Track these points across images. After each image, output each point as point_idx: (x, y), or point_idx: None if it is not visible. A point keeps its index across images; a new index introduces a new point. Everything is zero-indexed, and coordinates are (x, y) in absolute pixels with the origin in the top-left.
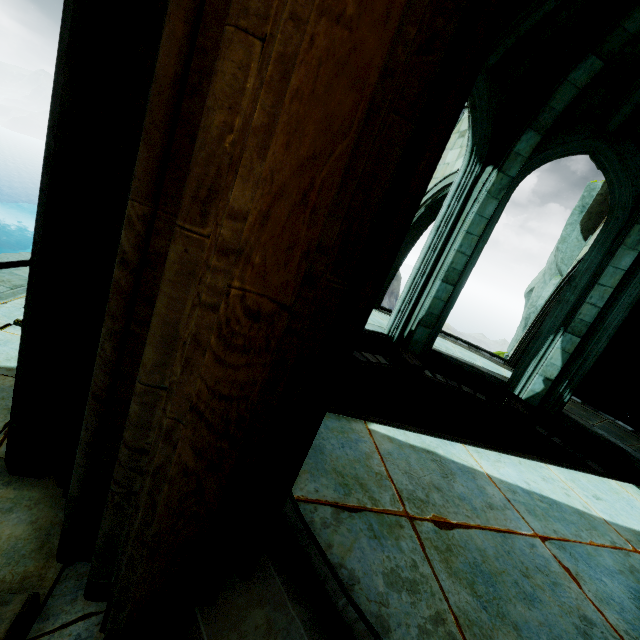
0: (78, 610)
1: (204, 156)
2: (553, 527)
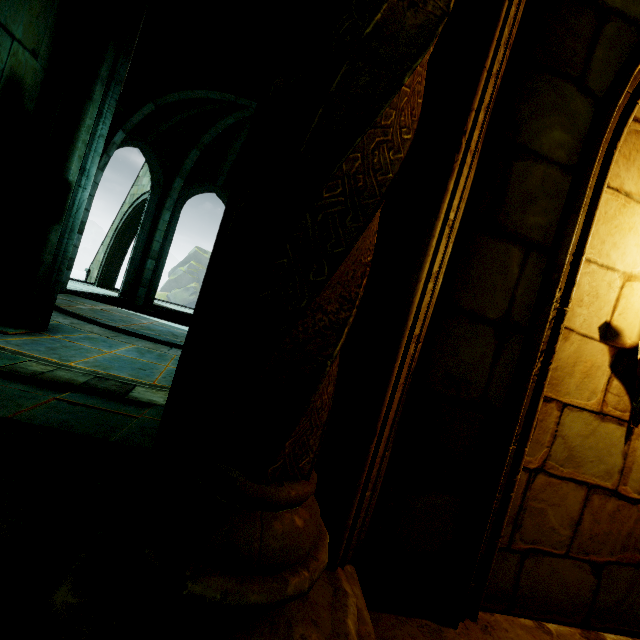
0: None
1: None
2: (165, 326)
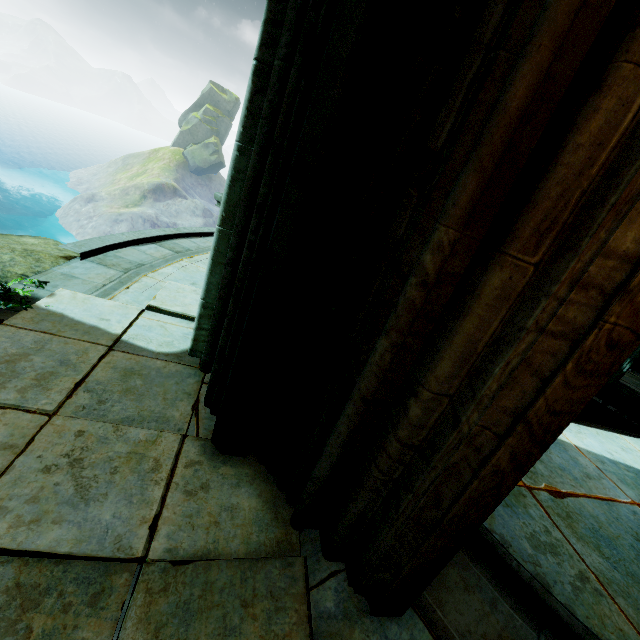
0: (325, 569)
1: (558, 191)
2: None
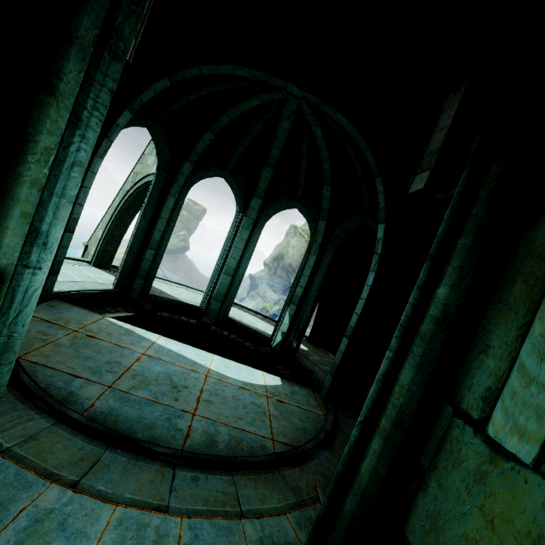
0: None
1: None
2: (161, 357)
